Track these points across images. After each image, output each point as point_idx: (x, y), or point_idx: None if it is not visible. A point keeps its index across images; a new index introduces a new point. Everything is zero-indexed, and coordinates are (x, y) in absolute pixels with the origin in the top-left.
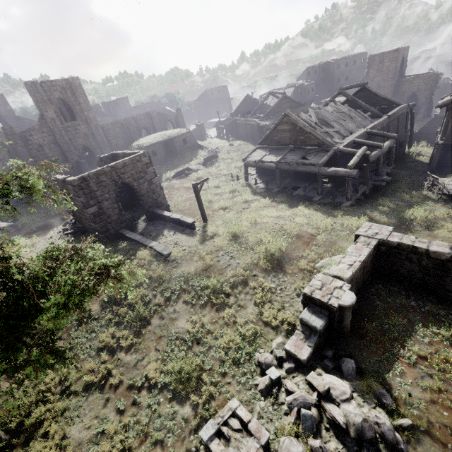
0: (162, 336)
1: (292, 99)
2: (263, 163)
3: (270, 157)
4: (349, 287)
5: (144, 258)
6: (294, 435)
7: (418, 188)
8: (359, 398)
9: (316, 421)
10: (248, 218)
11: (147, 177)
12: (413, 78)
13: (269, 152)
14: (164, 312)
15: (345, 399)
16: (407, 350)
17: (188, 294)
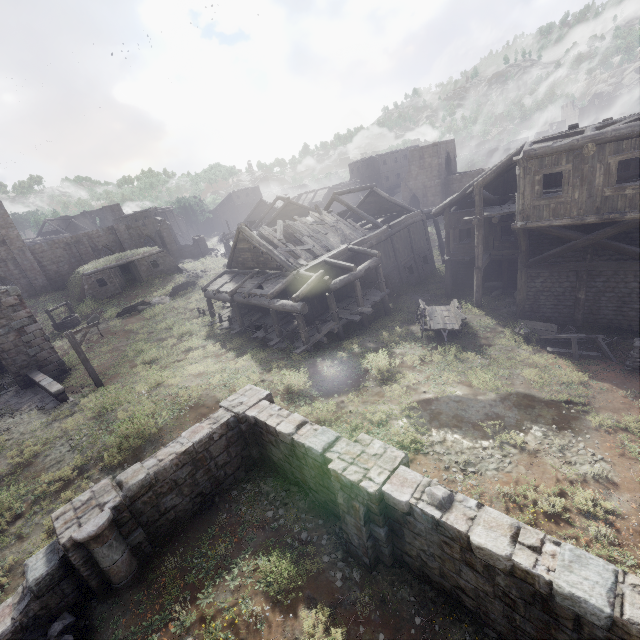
0: None
1: (301, 205)
2: (221, 294)
3: (230, 285)
4: (116, 503)
5: None
6: None
7: (412, 322)
8: None
9: None
10: (152, 379)
11: (15, 325)
12: (461, 175)
13: (231, 278)
14: None
15: None
16: (194, 606)
17: None
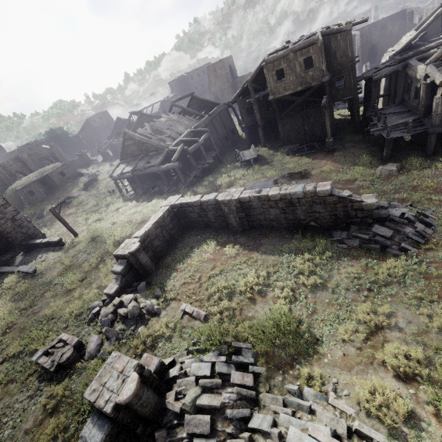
0: (25, 327)
1: (149, 114)
2: (124, 175)
3: (128, 168)
4: (139, 240)
5: (12, 281)
6: (97, 333)
7: (234, 162)
8: (143, 299)
9: (110, 320)
10: (109, 221)
11: (9, 216)
12: (241, 78)
13: (127, 164)
14: (29, 311)
15: (129, 302)
16: (184, 264)
17: (49, 292)
